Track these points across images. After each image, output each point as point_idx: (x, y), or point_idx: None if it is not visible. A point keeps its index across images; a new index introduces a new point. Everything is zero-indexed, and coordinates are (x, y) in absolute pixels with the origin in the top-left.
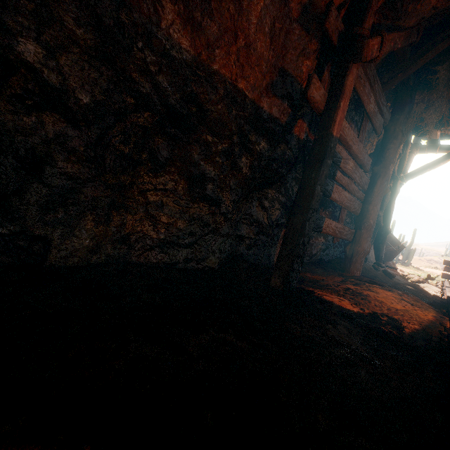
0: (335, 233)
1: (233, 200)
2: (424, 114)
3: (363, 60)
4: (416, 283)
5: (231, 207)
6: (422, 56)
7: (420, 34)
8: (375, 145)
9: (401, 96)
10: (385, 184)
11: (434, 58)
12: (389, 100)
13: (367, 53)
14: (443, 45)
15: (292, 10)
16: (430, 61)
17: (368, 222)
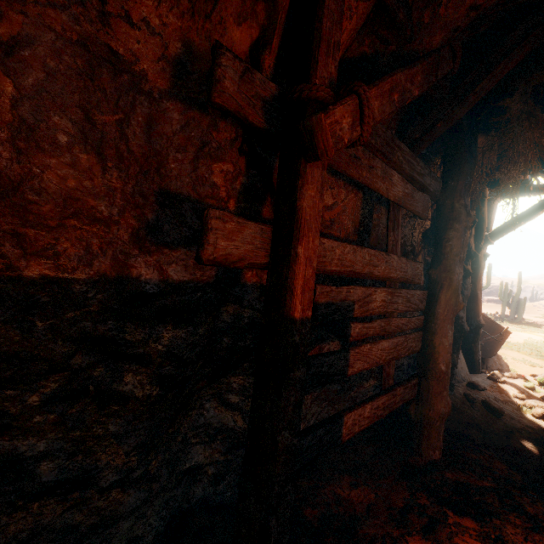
0: (376, 416)
1: (133, 446)
2: (498, 174)
3: (321, 156)
4: (541, 421)
5: (136, 457)
6: (472, 89)
7: (458, 56)
8: (431, 218)
9: (453, 150)
10: (454, 298)
11: (496, 84)
12: (436, 153)
13: (325, 143)
14: (506, 65)
15: (148, 75)
16: (490, 90)
17: (437, 368)
